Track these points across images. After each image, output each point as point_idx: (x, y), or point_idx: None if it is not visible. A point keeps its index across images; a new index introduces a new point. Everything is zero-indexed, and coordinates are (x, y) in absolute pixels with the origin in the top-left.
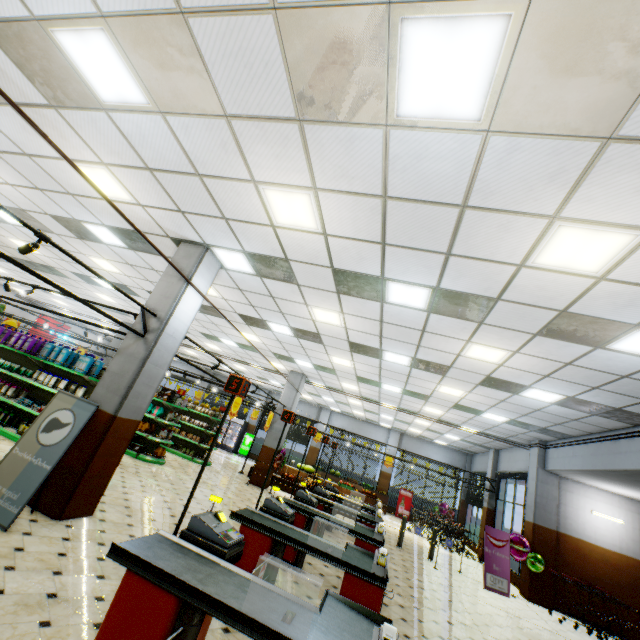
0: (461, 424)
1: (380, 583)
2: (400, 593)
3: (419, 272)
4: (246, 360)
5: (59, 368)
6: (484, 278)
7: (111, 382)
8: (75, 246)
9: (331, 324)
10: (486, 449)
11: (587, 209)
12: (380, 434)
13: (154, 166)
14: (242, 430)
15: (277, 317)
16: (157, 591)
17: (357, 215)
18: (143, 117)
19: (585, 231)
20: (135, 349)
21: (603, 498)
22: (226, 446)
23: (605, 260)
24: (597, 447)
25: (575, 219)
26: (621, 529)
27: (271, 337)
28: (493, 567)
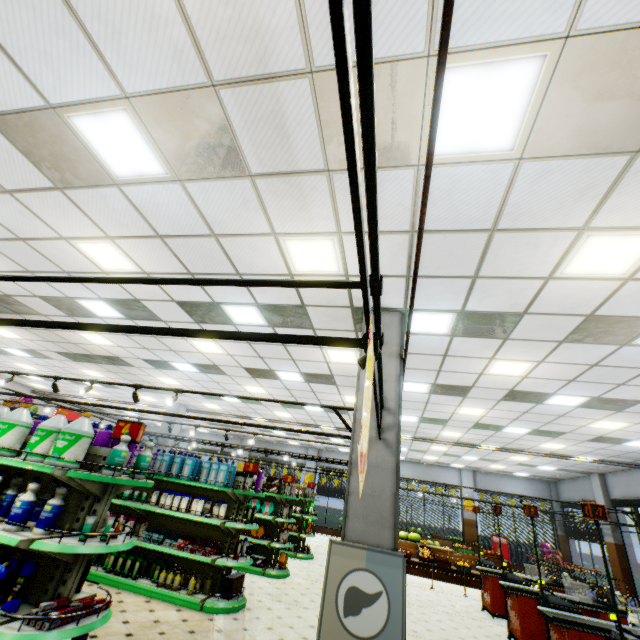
0: (578, 455)
1: None
2: None
3: None
4: (318, 423)
5: (176, 482)
6: None
7: (365, 509)
8: None
9: (505, 375)
10: (583, 474)
11: None
12: (450, 476)
13: (425, 227)
14: None
15: (425, 376)
16: None
17: None
18: (479, 168)
19: None
20: (376, 456)
21: None
22: None
23: None
24: None
25: None
26: None
27: None
28: None
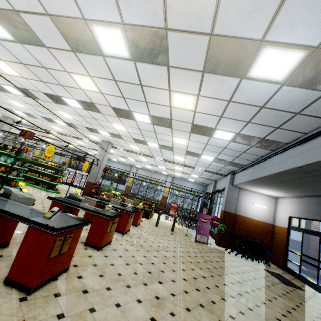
0: (195, 166)
1: (50, 231)
2: (133, 244)
3: (101, 2)
4: (79, 136)
5: None
6: None
7: None
8: None
9: (93, 91)
10: (211, 181)
11: None
12: (162, 178)
13: None
14: None
15: (63, 91)
16: None
17: None
18: None
19: None
20: None
21: (259, 197)
22: (81, 187)
23: None
24: (255, 167)
25: None
26: (266, 211)
27: (74, 113)
28: (201, 231)
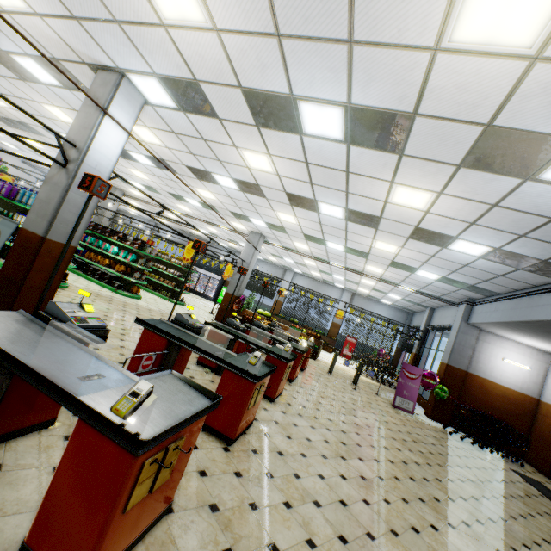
0: (400, 283)
1: (252, 379)
2: (309, 399)
3: (326, 81)
4: (214, 222)
5: None
6: (396, 80)
7: (40, 209)
8: (25, 91)
9: (264, 171)
10: (424, 308)
11: None
12: (335, 293)
13: None
14: (220, 284)
15: (218, 167)
16: None
17: None
18: None
19: None
20: (58, 179)
21: (517, 349)
22: (207, 296)
23: (543, 19)
24: (518, 302)
25: None
26: (526, 374)
27: (222, 193)
28: (403, 393)
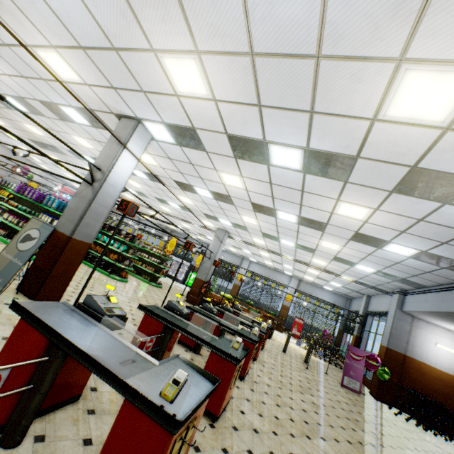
0: (341, 274)
1: (234, 361)
2: (271, 378)
3: (291, 133)
4: (188, 220)
5: (55, 213)
6: (344, 136)
7: (69, 215)
8: (61, 127)
9: (236, 187)
10: (361, 295)
11: (432, 46)
12: (284, 279)
13: (84, 44)
14: (188, 269)
15: (199, 182)
16: (36, 333)
17: (234, 77)
18: None
19: (431, 74)
20: (86, 193)
21: (447, 335)
22: (177, 279)
23: (451, 107)
24: (445, 295)
25: (420, 60)
26: None
27: (199, 200)
28: (350, 373)
